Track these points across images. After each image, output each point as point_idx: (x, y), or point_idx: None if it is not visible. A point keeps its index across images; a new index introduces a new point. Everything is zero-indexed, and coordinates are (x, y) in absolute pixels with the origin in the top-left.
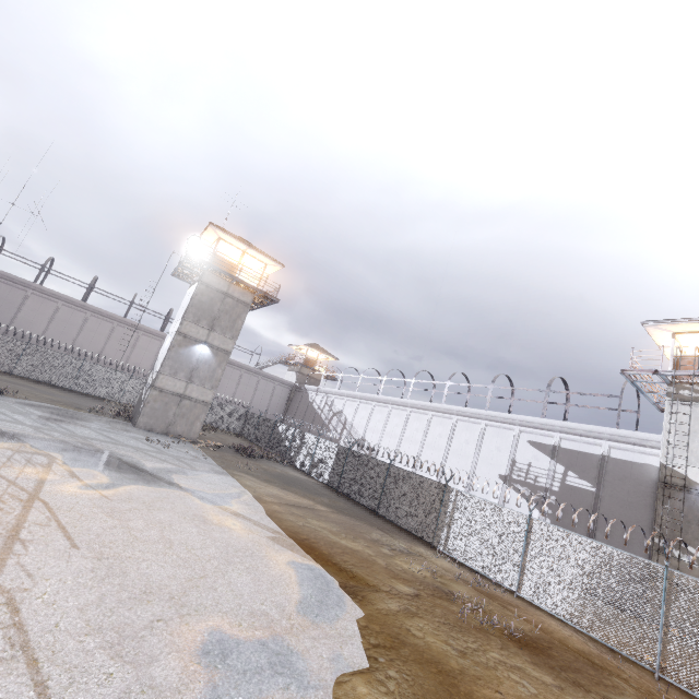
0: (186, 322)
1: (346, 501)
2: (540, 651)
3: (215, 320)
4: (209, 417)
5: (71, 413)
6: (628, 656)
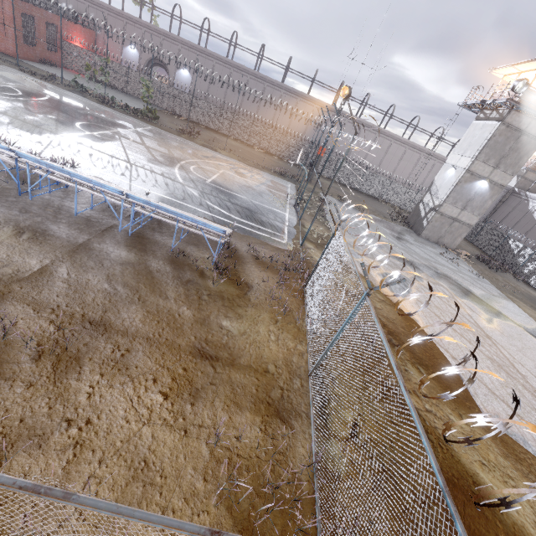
0: (476, 162)
1: None
2: None
3: (502, 158)
4: None
5: (389, 225)
6: None
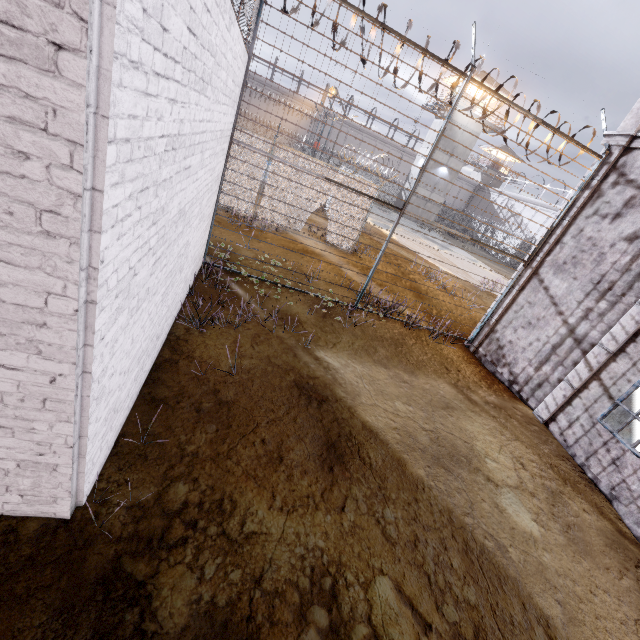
0: (437, 152)
1: None
2: None
3: (454, 149)
4: None
5: (378, 207)
6: None
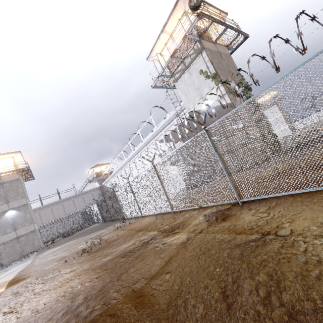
0: None
1: (104, 224)
2: (104, 247)
3: (6, 197)
4: (65, 229)
5: None
6: (166, 212)
